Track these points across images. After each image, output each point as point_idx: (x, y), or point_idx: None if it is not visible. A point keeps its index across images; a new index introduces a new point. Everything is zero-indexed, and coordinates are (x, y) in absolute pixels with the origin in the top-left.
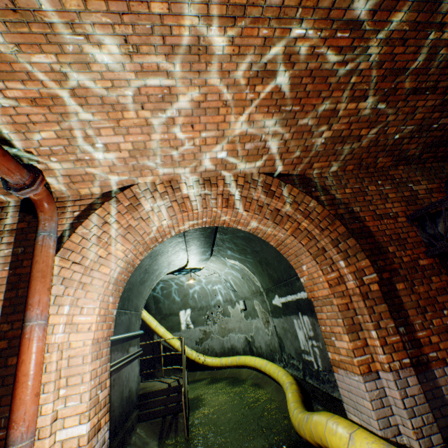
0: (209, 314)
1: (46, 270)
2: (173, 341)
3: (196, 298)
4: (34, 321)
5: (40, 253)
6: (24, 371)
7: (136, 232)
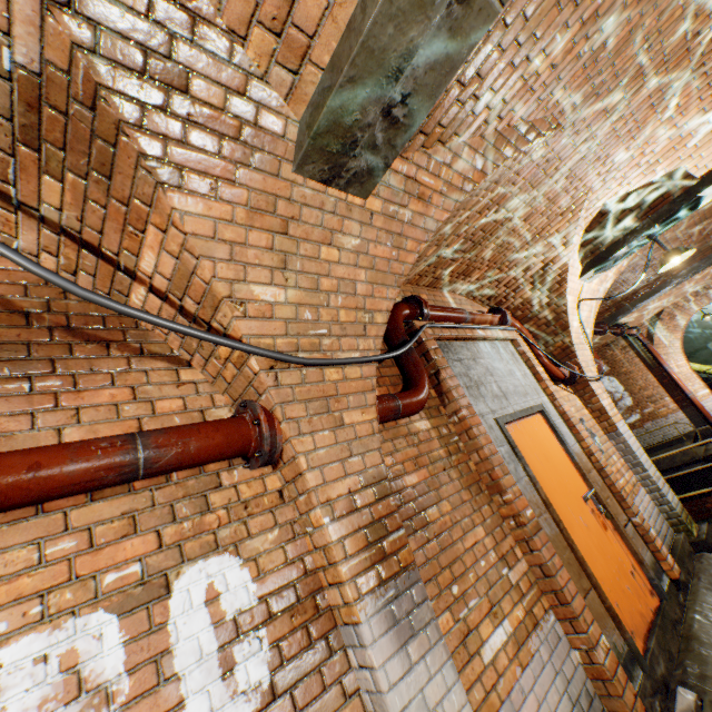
0: None
1: (656, 353)
2: None
3: None
4: (667, 368)
5: (650, 349)
6: (675, 380)
7: (678, 326)
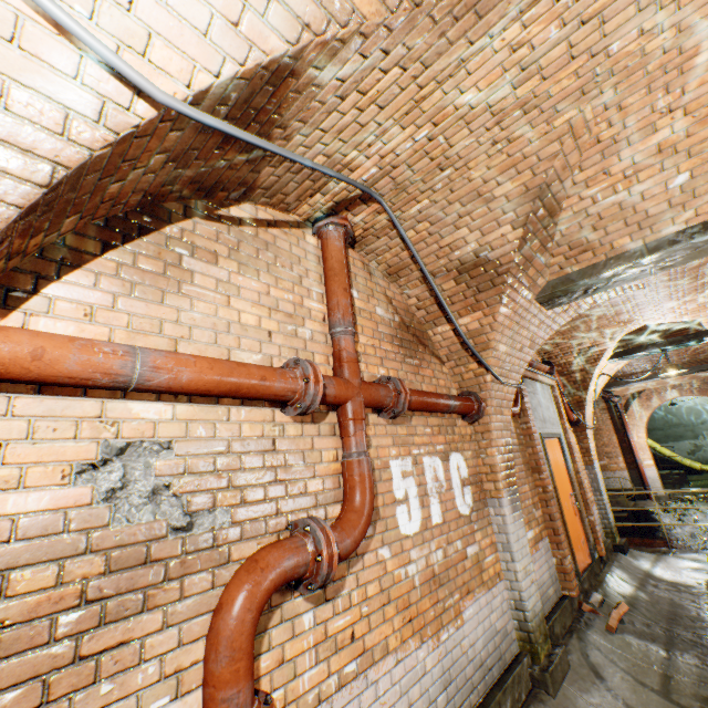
0: (698, 430)
1: (626, 422)
2: (662, 450)
3: (679, 416)
4: (629, 435)
5: (622, 417)
6: (632, 446)
7: (650, 407)
